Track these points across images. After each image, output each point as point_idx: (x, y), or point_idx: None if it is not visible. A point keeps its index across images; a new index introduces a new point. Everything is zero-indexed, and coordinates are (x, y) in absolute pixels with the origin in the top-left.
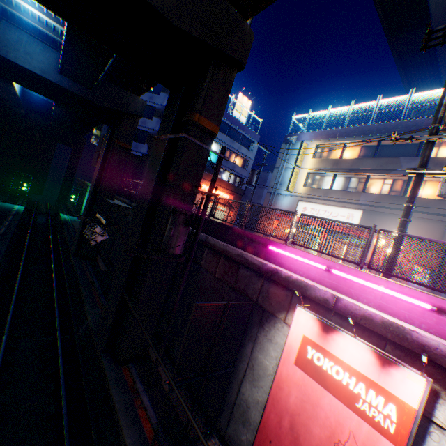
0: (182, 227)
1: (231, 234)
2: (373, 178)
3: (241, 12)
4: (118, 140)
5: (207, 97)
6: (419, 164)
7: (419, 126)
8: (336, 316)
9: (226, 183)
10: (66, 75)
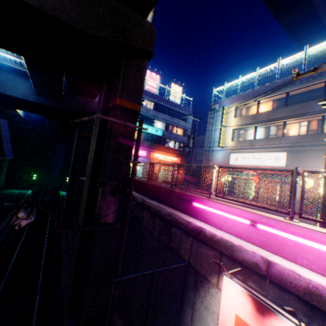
0: (110, 197)
1: (163, 194)
2: (290, 123)
3: (141, 13)
4: (84, 133)
5: (124, 84)
6: None
7: (320, 72)
8: (272, 284)
9: (172, 149)
10: (41, 95)
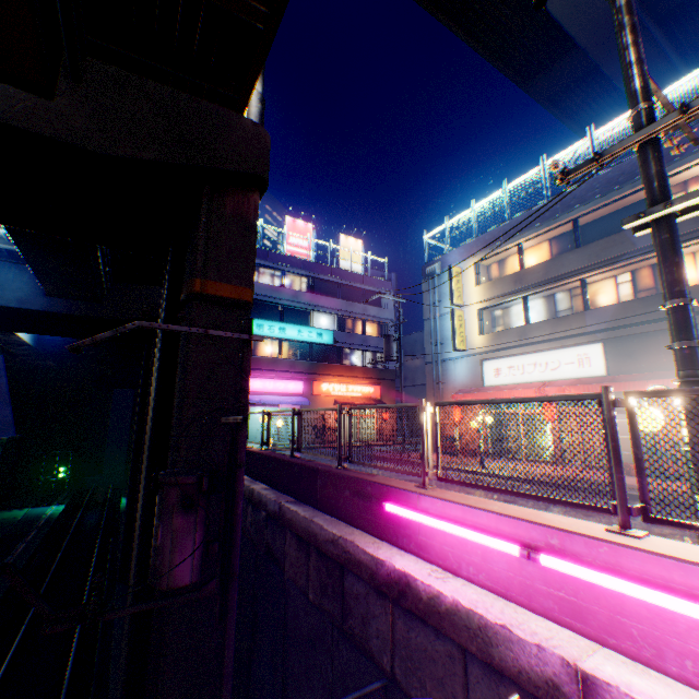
0: (179, 516)
1: (323, 485)
2: (594, 280)
3: (232, 106)
4: None
5: (210, 247)
6: (646, 199)
7: (630, 172)
8: None
9: (360, 369)
10: (58, 295)
